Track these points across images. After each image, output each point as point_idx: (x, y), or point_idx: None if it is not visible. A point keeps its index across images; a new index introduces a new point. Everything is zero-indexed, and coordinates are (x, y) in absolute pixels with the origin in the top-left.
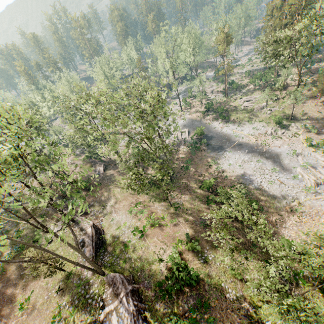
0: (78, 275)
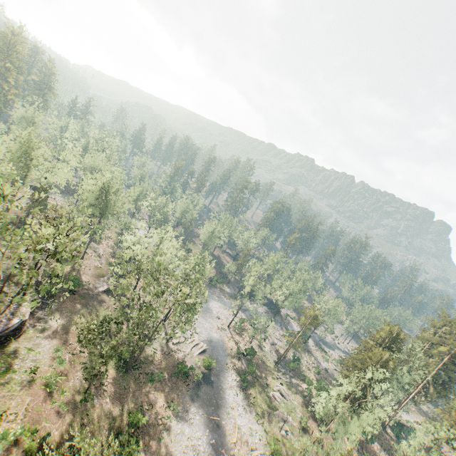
0: None
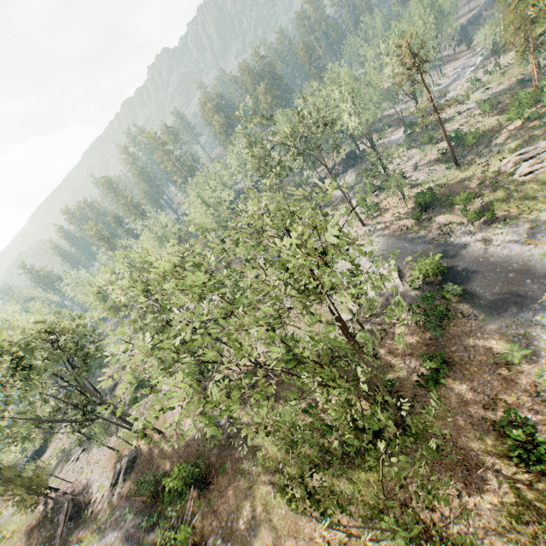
0: None
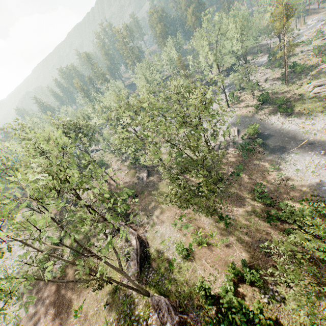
0: (123, 290)
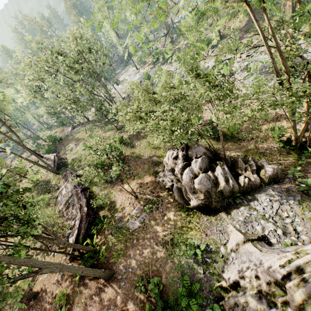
0: (43, 181)
